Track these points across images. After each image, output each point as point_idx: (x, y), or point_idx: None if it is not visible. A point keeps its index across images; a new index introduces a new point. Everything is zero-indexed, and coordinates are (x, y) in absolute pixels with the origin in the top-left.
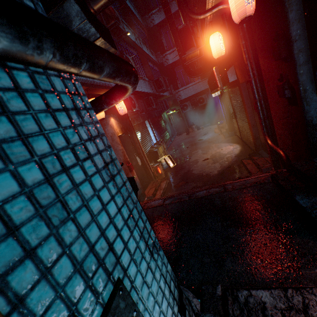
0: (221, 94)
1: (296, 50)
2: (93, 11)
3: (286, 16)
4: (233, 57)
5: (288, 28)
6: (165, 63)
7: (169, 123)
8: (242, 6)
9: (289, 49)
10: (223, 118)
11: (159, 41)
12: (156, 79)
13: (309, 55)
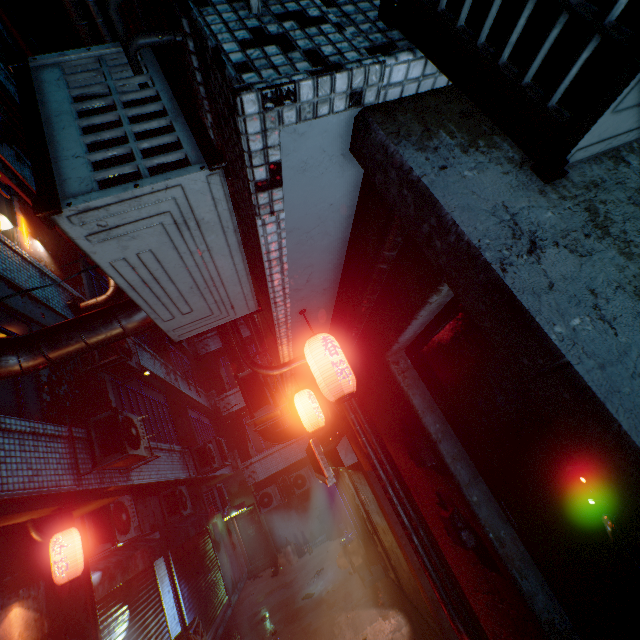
0: (336, 472)
1: (448, 457)
2: (47, 359)
3: (409, 401)
4: (341, 422)
5: (419, 419)
6: (224, 409)
7: (227, 543)
8: (335, 380)
9: (434, 452)
10: (350, 523)
11: (215, 374)
12: (199, 446)
13: (473, 465)
